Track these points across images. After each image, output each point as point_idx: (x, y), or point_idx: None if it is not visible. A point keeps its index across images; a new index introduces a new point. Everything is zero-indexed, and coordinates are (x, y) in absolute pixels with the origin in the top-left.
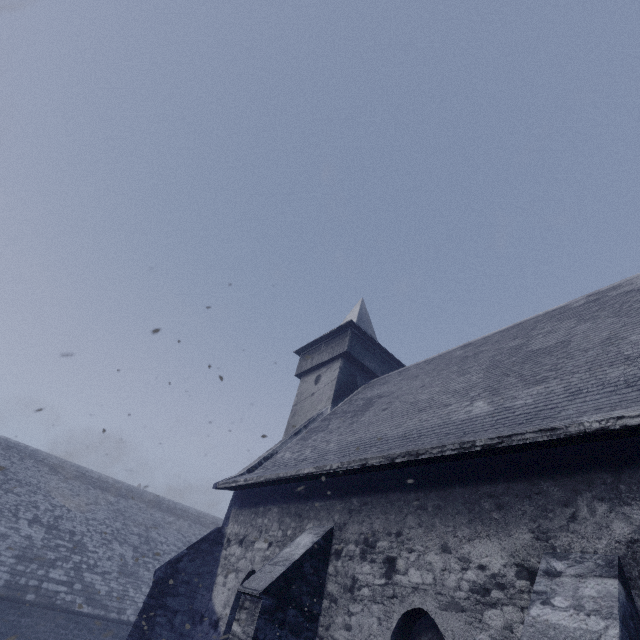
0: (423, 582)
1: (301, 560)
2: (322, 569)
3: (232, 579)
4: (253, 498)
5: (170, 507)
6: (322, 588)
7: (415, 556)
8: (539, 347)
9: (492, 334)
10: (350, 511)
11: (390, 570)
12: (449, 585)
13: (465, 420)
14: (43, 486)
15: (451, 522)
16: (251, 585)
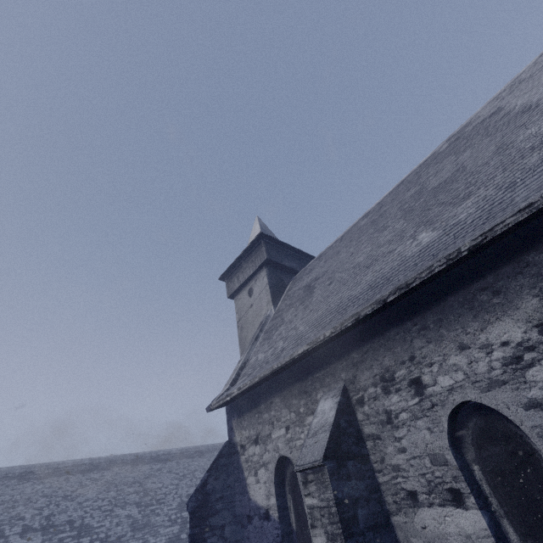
0: (456, 381)
1: (336, 420)
2: (353, 420)
3: (263, 473)
4: (249, 402)
5: (153, 457)
6: (360, 434)
7: (437, 366)
8: (438, 183)
9: (383, 198)
10: (354, 364)
11: (419, 388)
12: (481, 371)
13: (422, 250)
14: (19, 497)
15: (457, 325)
16: (306, 460)
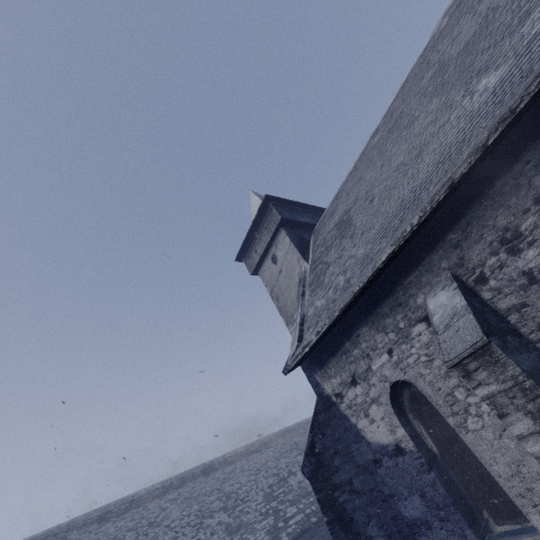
0: None
1: (468, 302)
2: (481, 301)
3: (376, 410)
4: (329, 348)
5: (221, 462)
6: (496, 313)
7: None
8: (464, 43)
9: (389, 108)
10: (456, 246)
11: None
12: None
13: (495, 90)
14: (105, 539)
15: None
16: (458, 351)
